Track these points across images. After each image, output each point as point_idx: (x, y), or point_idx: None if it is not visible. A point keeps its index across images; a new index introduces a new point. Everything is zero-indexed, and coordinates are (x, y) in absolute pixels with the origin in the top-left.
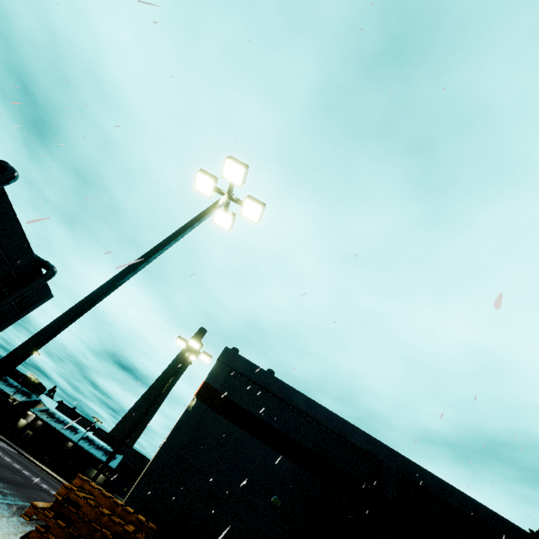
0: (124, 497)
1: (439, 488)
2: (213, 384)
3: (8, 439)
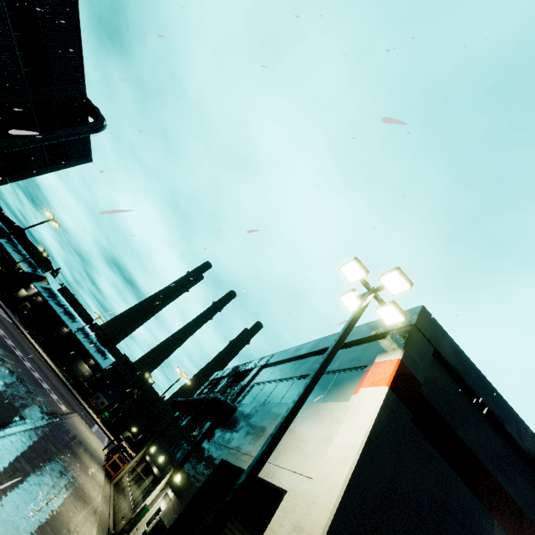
0: (107, 398)
1: None
2: (414, 371)
3: (6, 304)
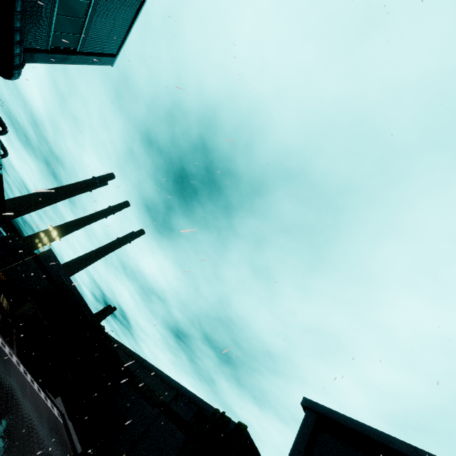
0: None
1: (85, 307)
2: (40, 256)
3: None
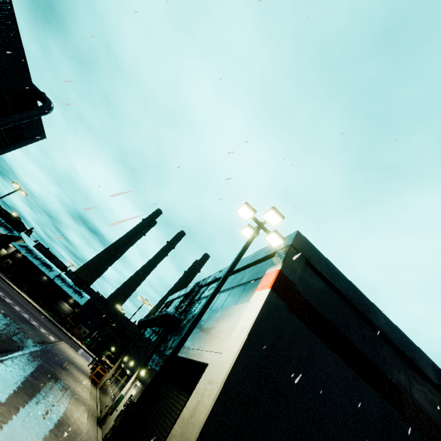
0: (87, 328)
1: None
2: (289, 276)
3: None
